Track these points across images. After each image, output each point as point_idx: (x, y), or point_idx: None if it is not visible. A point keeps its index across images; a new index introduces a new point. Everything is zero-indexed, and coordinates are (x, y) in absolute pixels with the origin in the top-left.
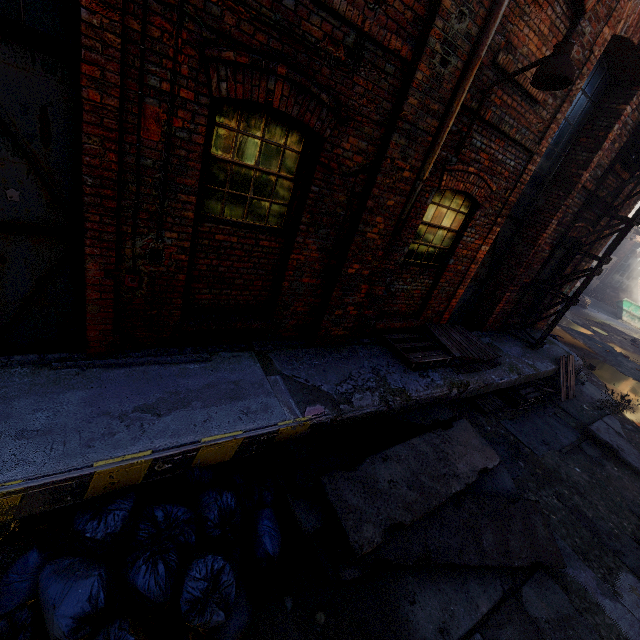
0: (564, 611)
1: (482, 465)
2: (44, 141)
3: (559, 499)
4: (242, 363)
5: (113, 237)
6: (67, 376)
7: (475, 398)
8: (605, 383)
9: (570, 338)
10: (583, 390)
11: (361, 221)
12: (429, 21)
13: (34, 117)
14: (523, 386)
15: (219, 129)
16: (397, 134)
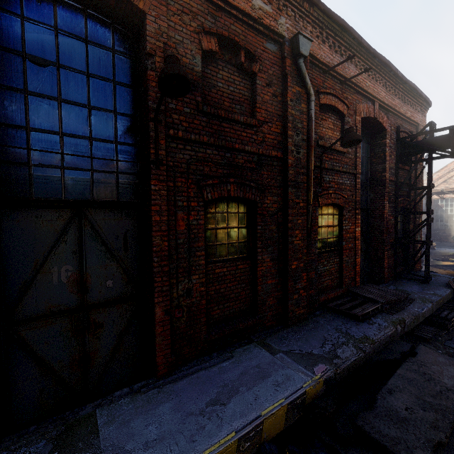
0: None
1: None
2: (125, 249)
3: None
4: (253, 352)
5: (168, 288)
6: (153, 395)
7: (413, 331)
8: None
9: (442, 270)
10: None
11: (288, 236)
12: (285, 141)
13: (121, 239)
14: (439, 311)
15: (207, 215)
16: (290, 188)
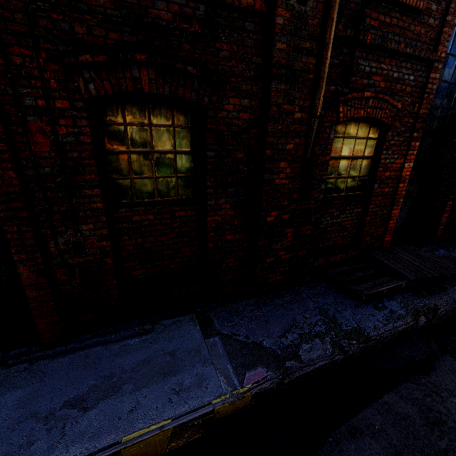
0: None
1: None
2: None
3: None
4: (182, 328)
5: (34, 241)
6: (15, 373)
7: (450, 319)
8: None
9: None
10: None
11: (265, 171)
12: None
13: None
14: None
15: (108, 127)
16: (275, 81)
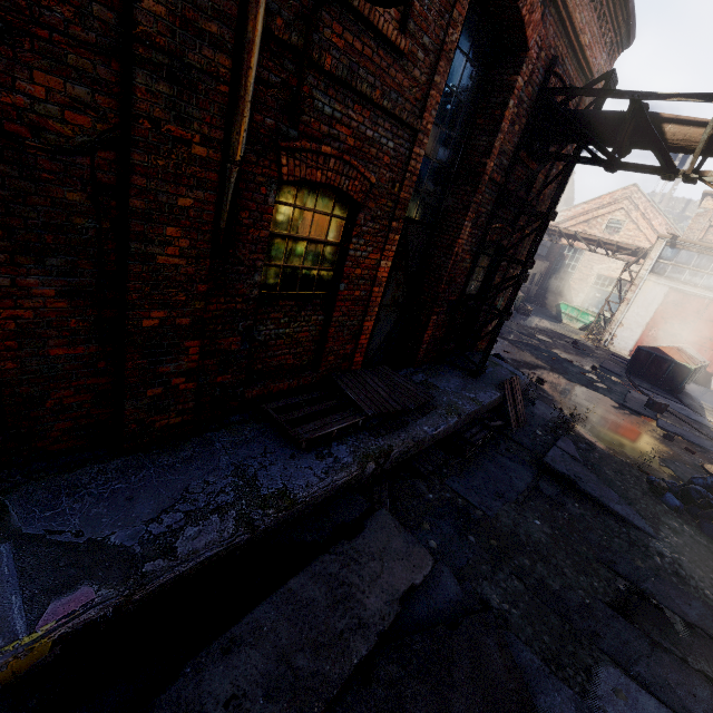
0: None
1: (406, 584)
2: None
3: (520, 577)
4: None
5: None
6: None
7: (411, 458)
8: (555, 396)
9: (517, 352)
10: (534, 412)
11: (132, 236)
12: None
13: None
14: (468, 426)
15: None
16: (144, 71)
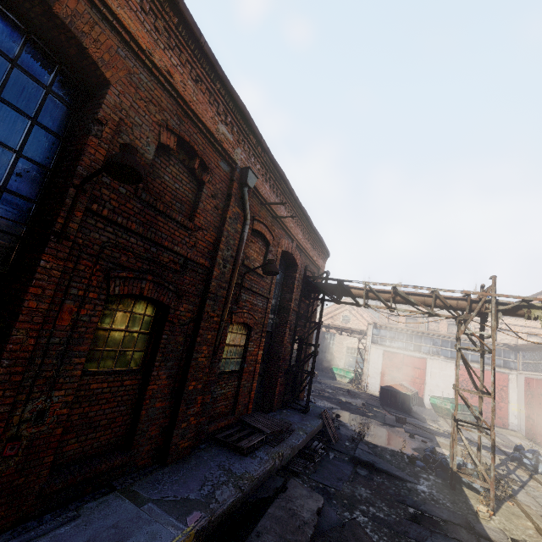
0: None
1: (316, 507)
2: None
3: (364, 515)
4: (112, 505)
5: (9, 407)
6: None
7: (288, 465)
8: (348, 423)
9: (319, 401)
10: (341, 432)
11: (194, 351)
12: (215, 252)
13: None
14: (311, 442)
15: (105, 310)
16: (209, 300)
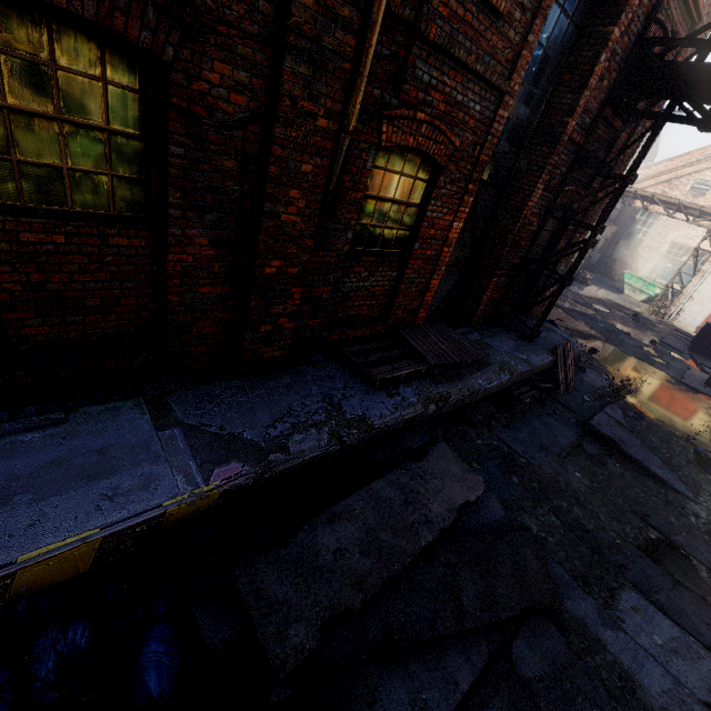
0: (561, 659)
1: (462, 499)
2: None
3: (557, 515)
4: (120, 418)
5: None
6: None
7: (463, 408)
8: (607, 367)
9: (571, 320)
10: (584, 379)
11: (266, 197)
12: None
13: None
14: (518, 385)
15: None
16: (291, 56)
